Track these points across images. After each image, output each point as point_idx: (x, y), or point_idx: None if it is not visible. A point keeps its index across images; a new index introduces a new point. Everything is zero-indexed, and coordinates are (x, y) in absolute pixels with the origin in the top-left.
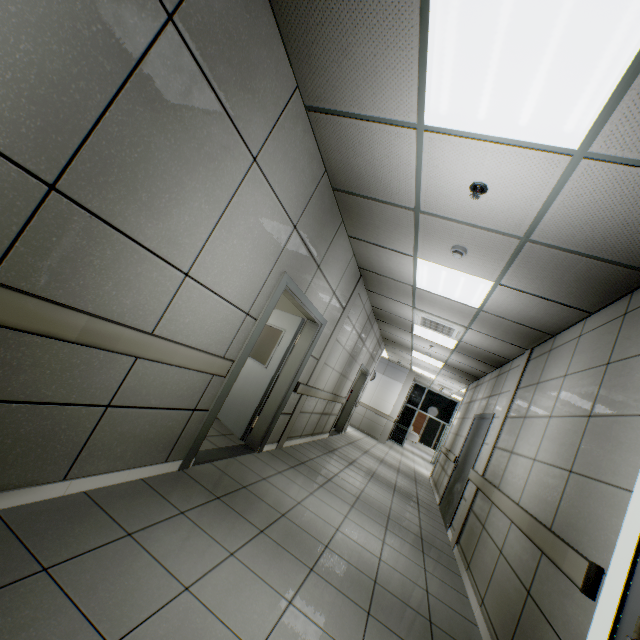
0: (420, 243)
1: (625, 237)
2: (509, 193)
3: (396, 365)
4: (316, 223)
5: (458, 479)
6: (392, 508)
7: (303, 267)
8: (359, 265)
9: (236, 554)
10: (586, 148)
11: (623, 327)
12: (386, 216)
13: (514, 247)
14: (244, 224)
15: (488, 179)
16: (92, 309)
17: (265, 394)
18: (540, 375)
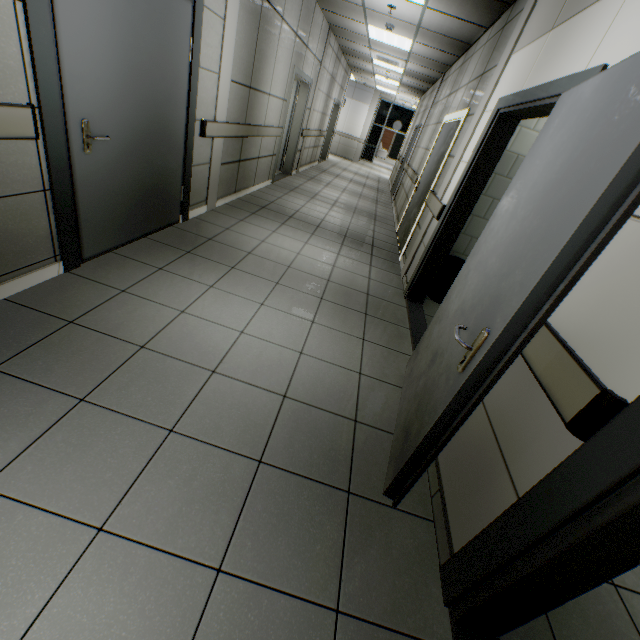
0: (368, 20)
1: (453, 32)
2: (405, 11)
3: (363, 87)
4: (304, 20)
5: (400, 172)
6: (363, 193)
7: (300, 55)
8: (328, 23)
9: (309, 202)
10: (426, 5)
11: (458, 74)
12: (346, 6)
13: (415, 29)
14: (281, 55)
15: (395, 5)
16: (255, 124)
17: (286, 141)
18: (439, 97)
